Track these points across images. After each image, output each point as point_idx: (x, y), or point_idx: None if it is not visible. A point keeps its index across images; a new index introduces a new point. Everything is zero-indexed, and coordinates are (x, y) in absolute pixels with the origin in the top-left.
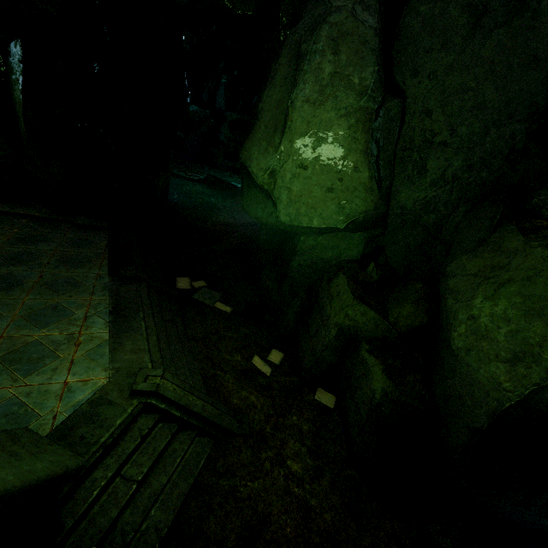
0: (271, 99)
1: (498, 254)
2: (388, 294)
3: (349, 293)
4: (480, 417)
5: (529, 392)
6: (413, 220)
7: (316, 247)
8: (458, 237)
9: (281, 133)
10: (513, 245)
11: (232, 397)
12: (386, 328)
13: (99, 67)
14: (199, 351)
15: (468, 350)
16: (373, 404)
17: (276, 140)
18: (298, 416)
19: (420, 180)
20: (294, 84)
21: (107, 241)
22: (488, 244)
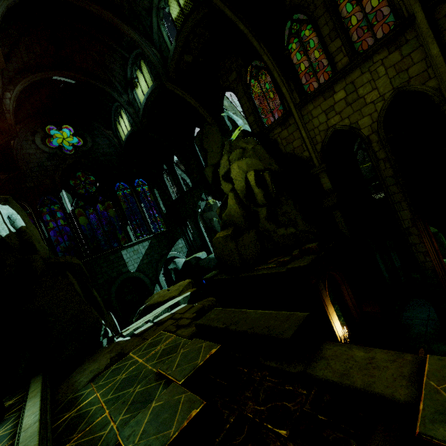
0: None
1: None
2: None
3: None
4: None
5: None
6: None
7: None
8: None
9: None
10: None
11: None
12: None
13: None
14: None
15: None
16: None
17: None
18: None
19: None
20: None
21: None
22: None
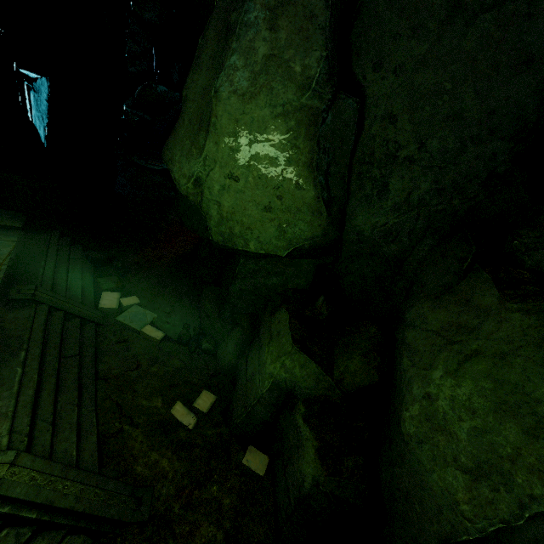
0: (197, 85)
1: (467, 310)
2: (338, 336)
3: (289, 336)
4: (430, 536)
5: (494, 530)
6: (371, 249)
7: (258, 272)
8: (421, 276)
9: (206, 131)
10: (485, 301)
11: (136, 464)
12: (329, 385)
13: (3, 27)
14: (106, 396)
15: (421, 441)
16: (302, 493)
17: (200, 140)
18: (220, 485)
19: (381, 202)
20: (221, 67)
21: (13, 246)
22: (455, 293)
